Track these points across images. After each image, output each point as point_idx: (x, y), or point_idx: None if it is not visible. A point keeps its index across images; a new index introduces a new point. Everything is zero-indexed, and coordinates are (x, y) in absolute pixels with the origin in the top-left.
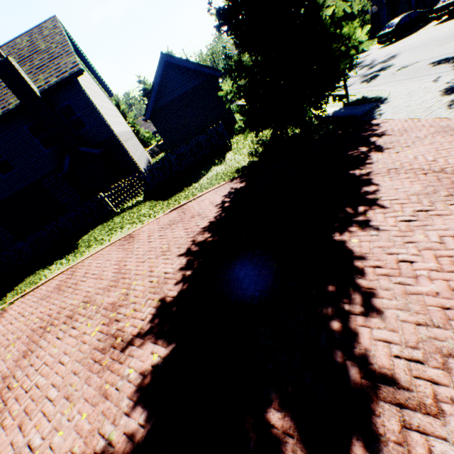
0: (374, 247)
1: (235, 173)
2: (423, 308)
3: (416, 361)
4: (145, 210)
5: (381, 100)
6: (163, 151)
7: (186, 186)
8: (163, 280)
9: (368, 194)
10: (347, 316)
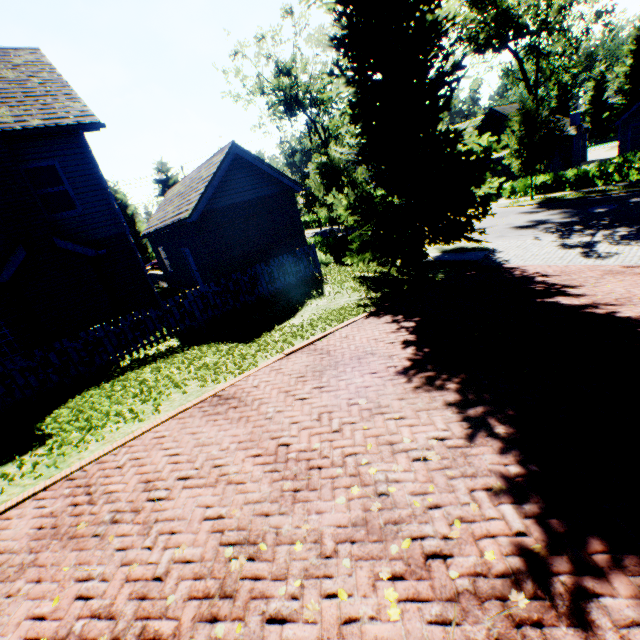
0: None
1: (361, 307)
2: None
3: None
4: (210, 357)
5: (491, 249)
6: None
7: (271, 323)
8: (452, 451)
9: (636, 318)
10: None
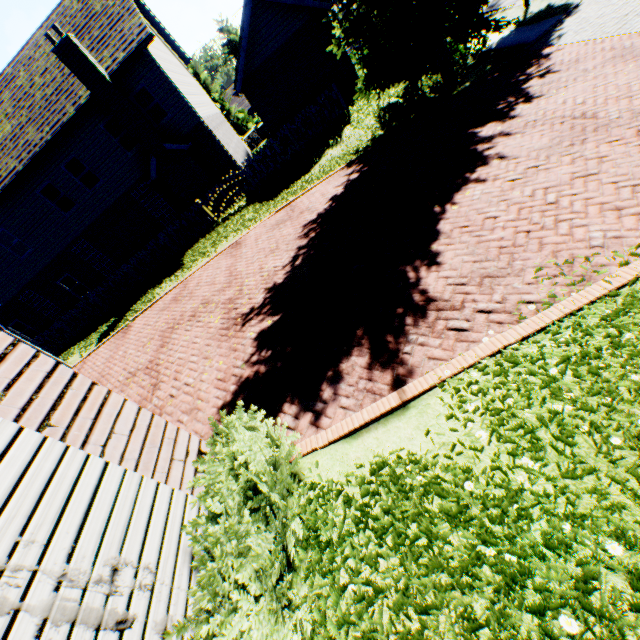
0: (470, 211)
1: (354, 155)
2: (485, 251)
3: (461, 285)
4: (249, 215)
5: (570, 9)
6: (265, 138)
7: (294, 180)
8: (273, 273)
9: (490, 157)
10: (424, 267)
